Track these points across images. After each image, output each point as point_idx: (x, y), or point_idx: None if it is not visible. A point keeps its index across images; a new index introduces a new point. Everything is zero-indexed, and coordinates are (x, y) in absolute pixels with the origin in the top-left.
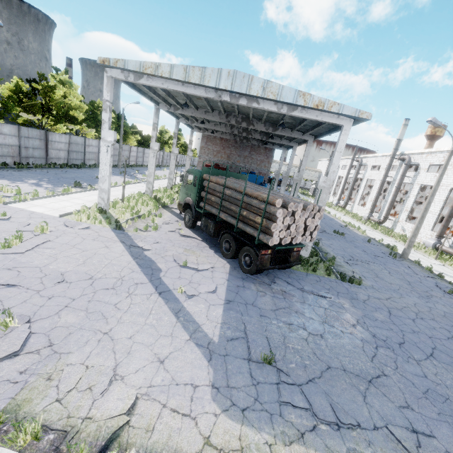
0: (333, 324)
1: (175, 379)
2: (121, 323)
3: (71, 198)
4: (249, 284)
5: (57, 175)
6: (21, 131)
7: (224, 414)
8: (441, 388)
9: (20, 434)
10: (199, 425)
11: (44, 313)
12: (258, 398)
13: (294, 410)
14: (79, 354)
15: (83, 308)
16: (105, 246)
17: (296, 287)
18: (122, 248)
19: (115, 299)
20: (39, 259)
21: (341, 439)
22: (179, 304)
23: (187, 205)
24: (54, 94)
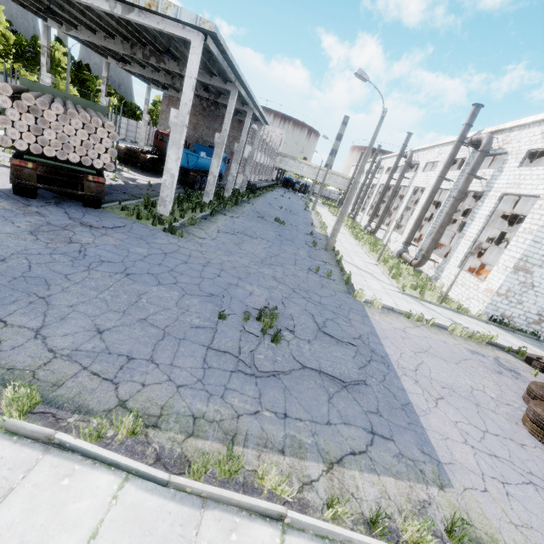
0: (39, 235)
1: None
2: None
3: None
4: None
5: None
6: None
7: None
8: (62, 281)
9: None
10: None
11: None
12: None
13: None
14: None
15: None
16: None
17: (71, 216)
18: None
19: None
20: None
21: None
22: None
23: None
24: None
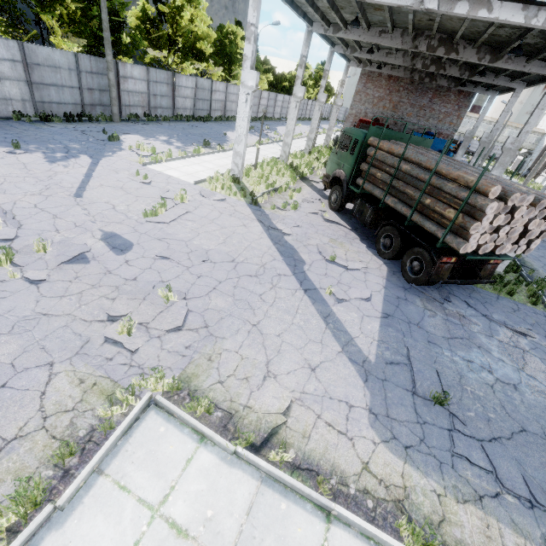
0: (534, 375)
1: (328, 392)
2: (268, 317)
3: (202, 161)
4: (413, 297)
5: (185, 131)
6: (150, 73)
7: (384, 445)
8: None
9: (196, 405)
10: (356, 447)
11: (196, 292)
12: (425, 440)
13: (470, 466)
14: (232, 341)
15: (230, 294)
16: (243, 225)
17: (481, 312)
18: (260, 228)
19: (259, 289)
20: (183, 232)
21: (534, 521)
22: (327, 307)
23: (336, 180)
24: (181, 19)
